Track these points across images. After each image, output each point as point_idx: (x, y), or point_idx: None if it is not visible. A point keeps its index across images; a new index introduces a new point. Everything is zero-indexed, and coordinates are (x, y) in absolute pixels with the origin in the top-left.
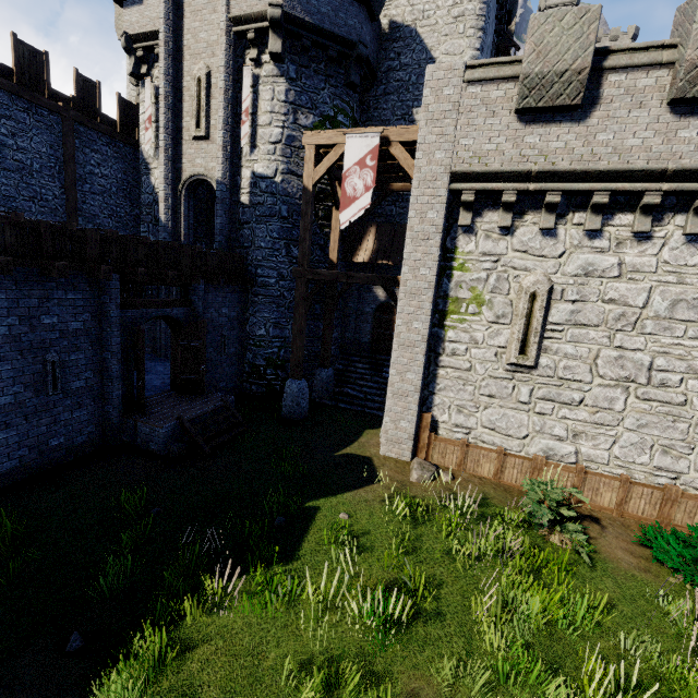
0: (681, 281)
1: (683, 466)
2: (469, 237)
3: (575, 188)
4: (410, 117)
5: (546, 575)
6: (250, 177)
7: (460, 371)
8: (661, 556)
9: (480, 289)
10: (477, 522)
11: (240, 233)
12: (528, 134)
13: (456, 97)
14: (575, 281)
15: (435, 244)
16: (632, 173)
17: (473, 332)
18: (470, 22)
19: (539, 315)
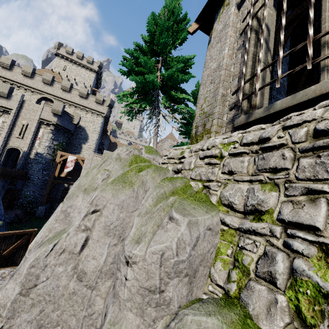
0: None
1: None
2: None
3: None
4: (81, 145)
5: None
6: (35, 152)
7: None
8: None
9: None
10: None
11: (27, 165)
12: None
13: (92, 157)
14: None
15: None
16: None
17: None
18: (97, 132)
19: None
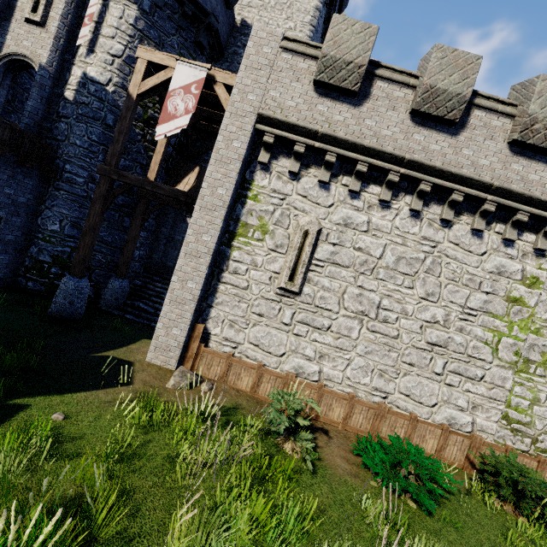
0: (404, 244)
1: (391, 387)
2: (265, 174)
3: (346, 154)
4: None
5: (271, 483)
6: (80, 76)
7: (238, 289)
8: (368, 462)
9: (266, 220)
10: (218, 430)
11: (55, 125)
12: (320, 103)
13: (272, 56)
14: (337, 229)
15: (235, 170)
16: (383, 154)
17: (255, 255)
18: None
19: (308, 250)
